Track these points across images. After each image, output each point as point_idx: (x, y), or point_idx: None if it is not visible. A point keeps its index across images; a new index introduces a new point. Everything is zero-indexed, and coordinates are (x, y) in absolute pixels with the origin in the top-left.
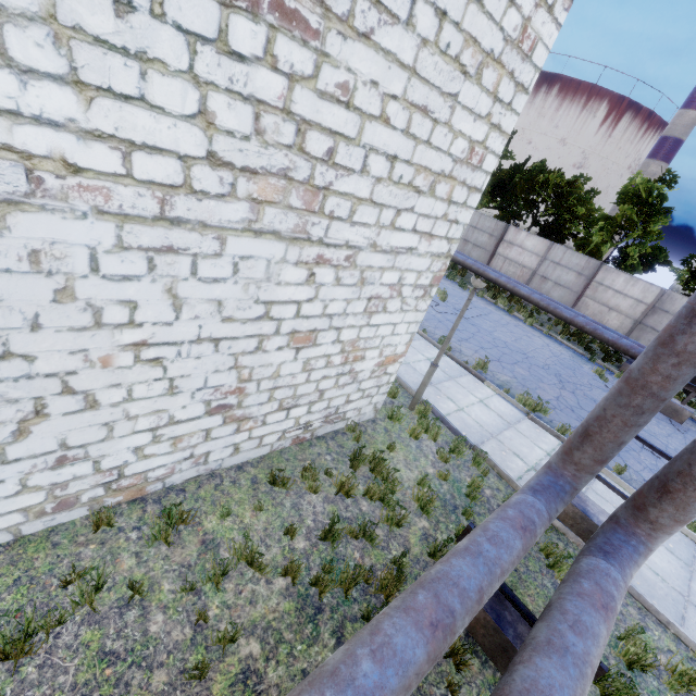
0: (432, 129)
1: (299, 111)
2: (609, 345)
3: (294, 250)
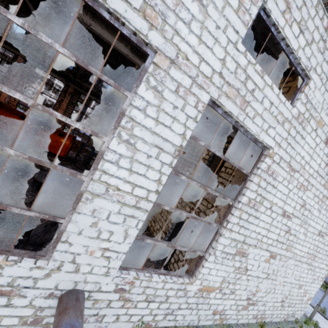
0: None
1: (318, 245)
2: None
3: (308, 266)
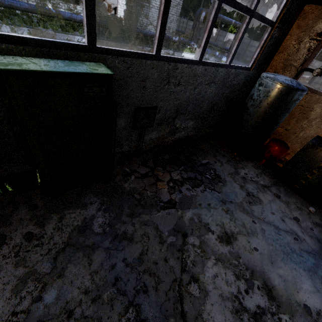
0: (174, 1)
1: None
2: (225, 50)
3: None
